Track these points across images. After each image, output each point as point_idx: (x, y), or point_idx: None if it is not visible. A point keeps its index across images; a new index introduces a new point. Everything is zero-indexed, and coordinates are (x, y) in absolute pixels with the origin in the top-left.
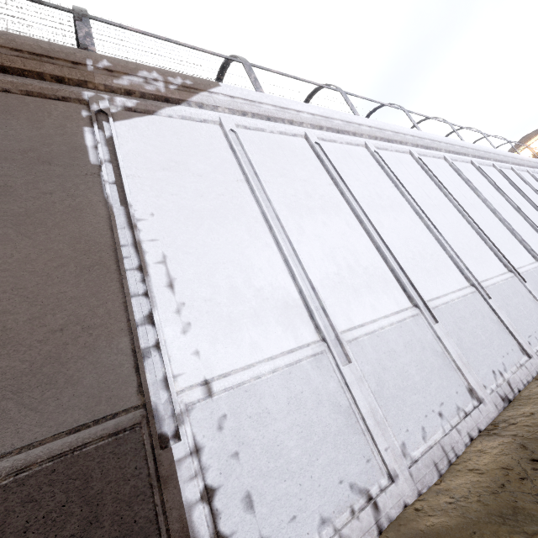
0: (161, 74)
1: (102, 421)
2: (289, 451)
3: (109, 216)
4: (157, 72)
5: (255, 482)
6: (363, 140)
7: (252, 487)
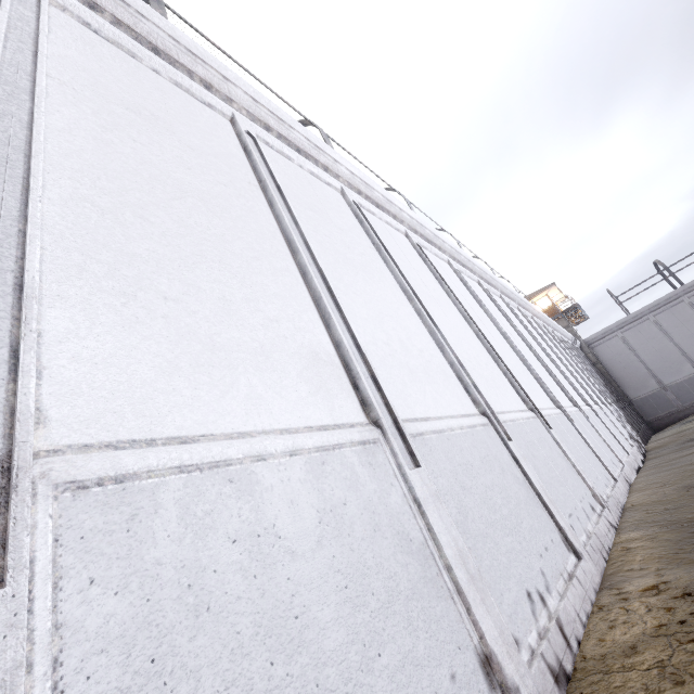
0: None
1: None
2: None
3: None
4: None
5: None
6: (339, 183)
7: None
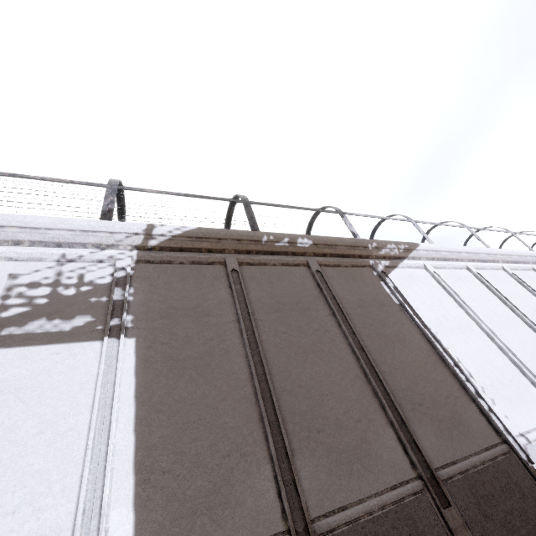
0: (395, 244)
1: (493, 447)
2: None
3: (422, 334)
4: (393, 244)
5: None
6: (500, 265)
7: None
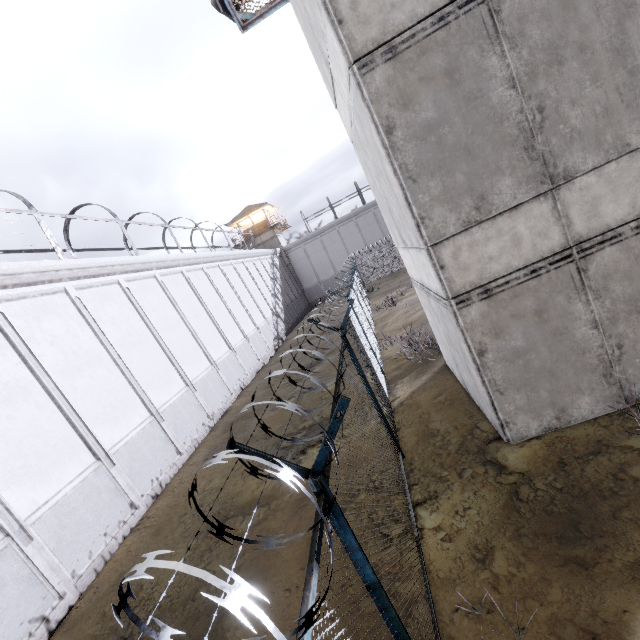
0: None
1: None
2: None
3: None
4: None
5: None
6: (63, 286)
7: None
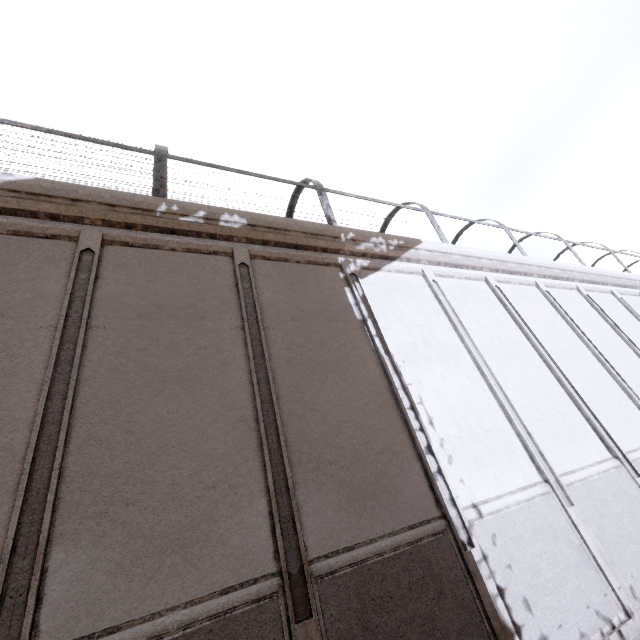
0: (384, 238)
1: (424, 524)
2: (544, 572)
3: (380, 363)
4: (382, 237)
5: (527, 590)
6: (533, 280)
7: (526, 594)
